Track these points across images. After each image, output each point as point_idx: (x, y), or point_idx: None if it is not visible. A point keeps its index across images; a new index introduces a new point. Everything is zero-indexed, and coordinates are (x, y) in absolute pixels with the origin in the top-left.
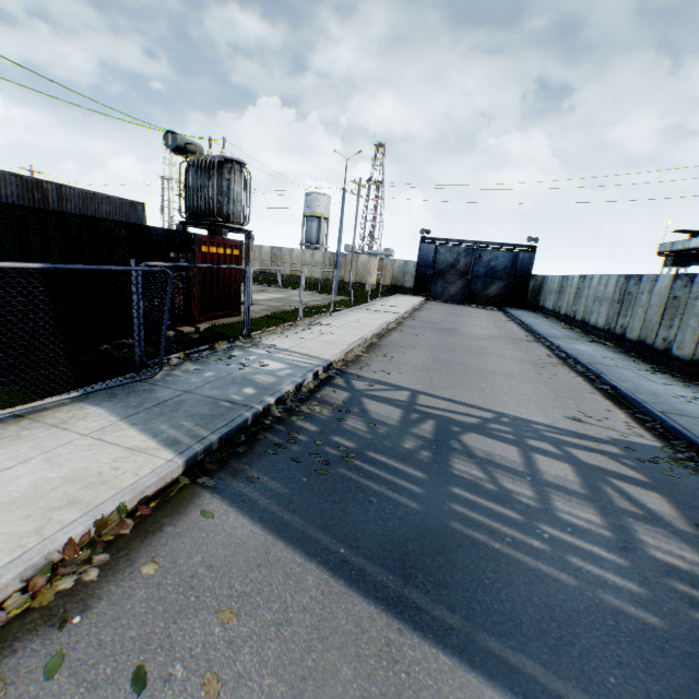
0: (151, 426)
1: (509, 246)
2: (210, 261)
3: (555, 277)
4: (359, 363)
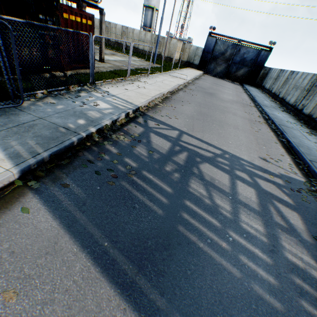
0: (6, 141)
1: (257, 45)
2: (71, 27)
3: (276, 70)
4: (156, 109)
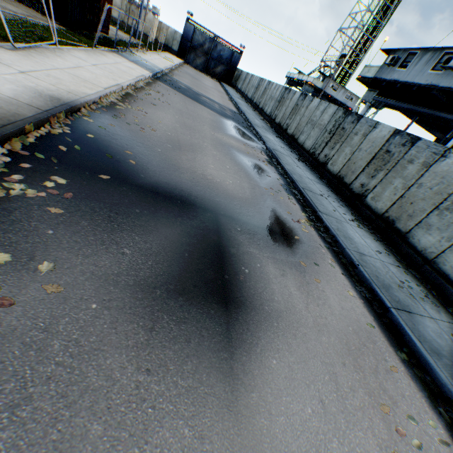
0: (138, 66)
1: (231, 46)
2: (104, 2)
3: (245, 73)
4: (170, 75)
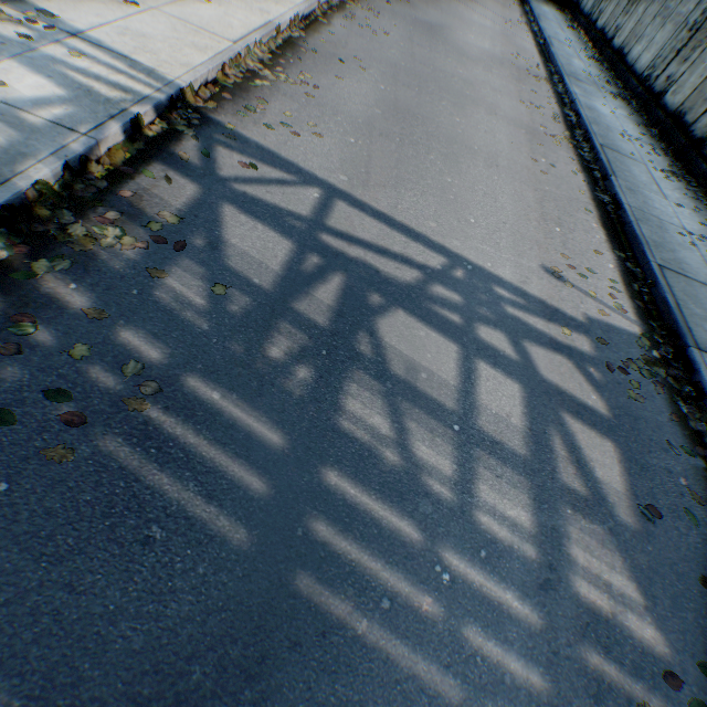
0: None
1: None
2: None
3: None
4: (247, 96)
